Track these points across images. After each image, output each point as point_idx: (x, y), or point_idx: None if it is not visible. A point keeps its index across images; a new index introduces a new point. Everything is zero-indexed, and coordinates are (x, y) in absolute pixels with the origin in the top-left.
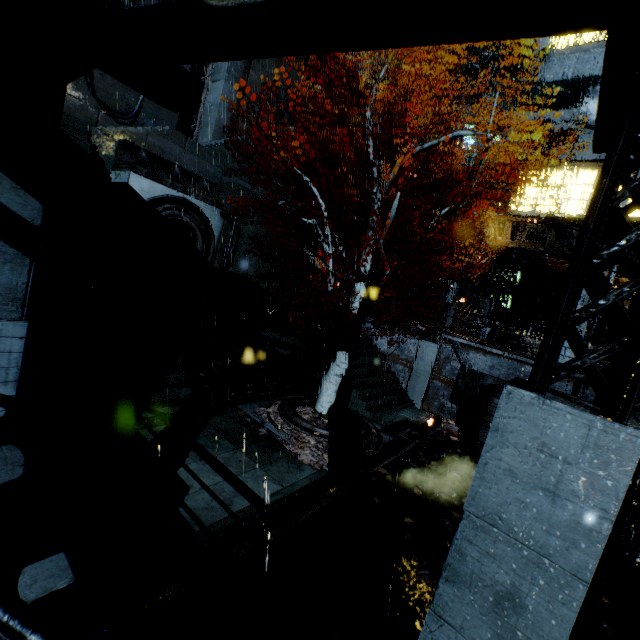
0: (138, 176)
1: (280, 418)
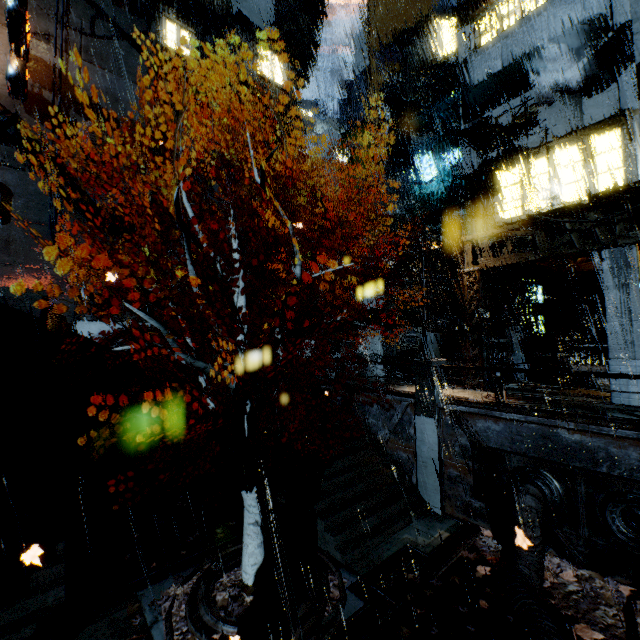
0: (85, 322)
1: (184, 607)
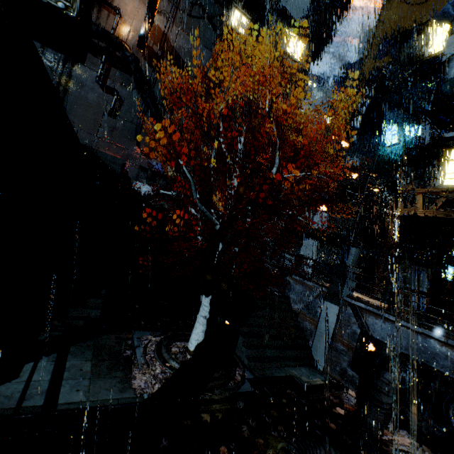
0: (140, 183)
1: (154, 346)
